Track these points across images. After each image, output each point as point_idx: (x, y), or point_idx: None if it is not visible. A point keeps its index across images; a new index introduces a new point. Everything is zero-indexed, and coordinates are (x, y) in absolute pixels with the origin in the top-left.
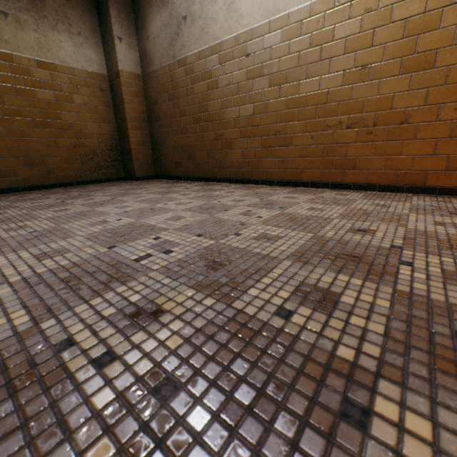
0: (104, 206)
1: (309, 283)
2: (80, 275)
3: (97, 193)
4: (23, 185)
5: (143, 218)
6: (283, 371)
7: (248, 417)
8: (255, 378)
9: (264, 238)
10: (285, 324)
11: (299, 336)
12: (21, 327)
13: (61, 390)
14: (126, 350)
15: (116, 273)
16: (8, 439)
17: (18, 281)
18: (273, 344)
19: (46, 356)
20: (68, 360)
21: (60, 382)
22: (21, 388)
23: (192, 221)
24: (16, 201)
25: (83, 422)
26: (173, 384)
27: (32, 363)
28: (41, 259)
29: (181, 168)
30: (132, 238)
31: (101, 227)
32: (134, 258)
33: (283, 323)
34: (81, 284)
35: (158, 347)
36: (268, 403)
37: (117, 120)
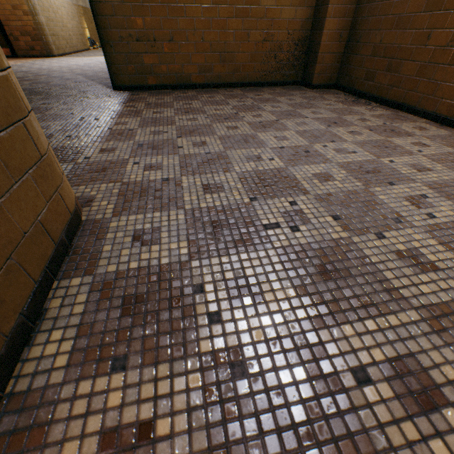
0: (265, 132)
1: (420, 360)
2: (223, 223)
3: (266, 105)
4: (214, 82)
5: (292, 165)
6: (320, 426)
7: (275, 434)
8: (296, 412)
9: (411, 258)
10: (354, 387)
11: (358, 409)
12: (182, 256)
13: (189, 322)
14: (227, 318)
15: (245, 235)
16: (164, 336)
17: (189, 210)
18: (329, 397)
19: (188, 291)
20: (197, 302)
21: (190, 316)
22: (174, 306)
23: (338, 189)
24: (206, 104)
25: (193, 353)
26: (243, 367)
27: (182, 291)
28: (205, 191)
29: (370, 82)
30: (272, 194)
31: (253, 165)
32: (264, 223)
33: (352, 384)
34: (221, 234)
35: (246, 330)
36: (294, 439)
37: (317, 0)
